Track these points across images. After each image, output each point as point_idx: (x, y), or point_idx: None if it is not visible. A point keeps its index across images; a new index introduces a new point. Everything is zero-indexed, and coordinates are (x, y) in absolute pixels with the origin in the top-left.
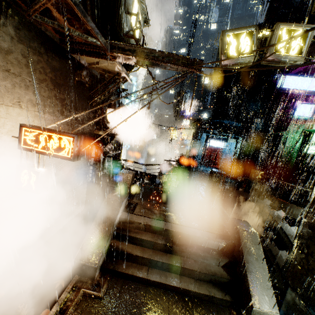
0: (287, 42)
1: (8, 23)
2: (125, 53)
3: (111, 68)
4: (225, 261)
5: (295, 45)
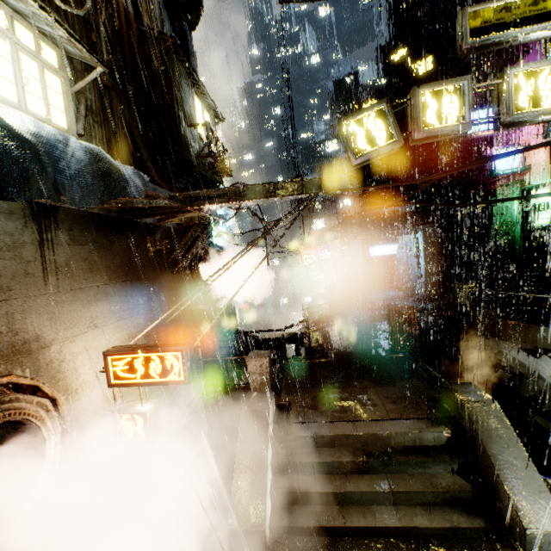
0: (437, 109)
1: (59, 230)
2: (213, 202)
3: (193, 214)
4: (458, 462)
5: (450, 110)
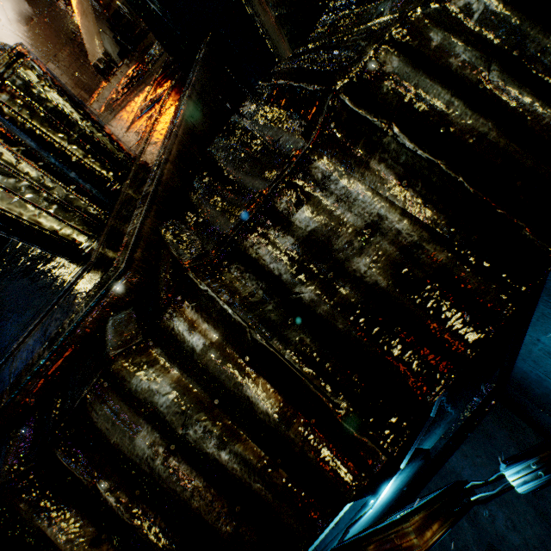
0: None
1: None
2: None
3: None
4: None
5: None
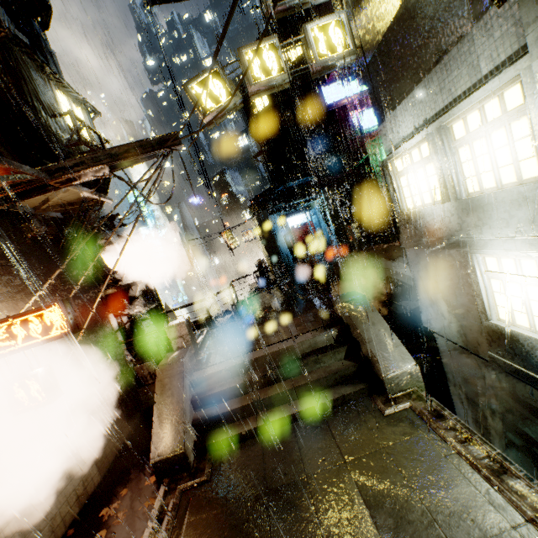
0: (260, 64)
1: None
2: (73, 171)
3: (71, 197)
4: (344, 350)
5: (271, 64)
